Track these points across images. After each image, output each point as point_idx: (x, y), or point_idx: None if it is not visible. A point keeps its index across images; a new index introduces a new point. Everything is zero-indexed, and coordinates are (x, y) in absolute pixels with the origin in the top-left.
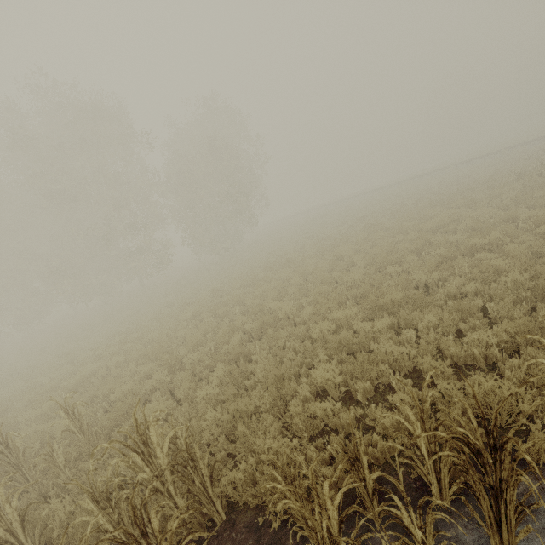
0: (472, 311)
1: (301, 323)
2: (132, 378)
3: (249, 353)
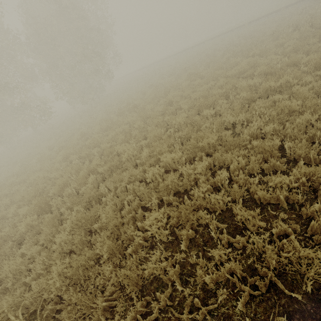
0: (274, 153)
1: (141, 163)
2: (13, 220)
3: (101, 193)
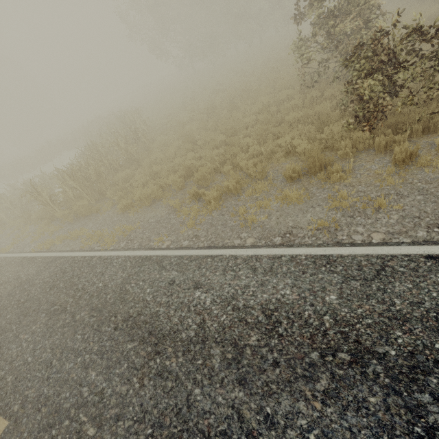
0: None
1: None
2: None
3: None
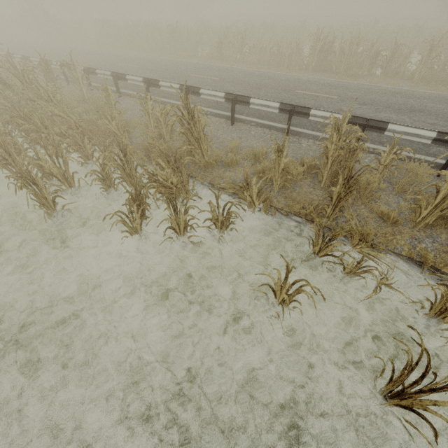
0: None
1: None
2: None
3: None
